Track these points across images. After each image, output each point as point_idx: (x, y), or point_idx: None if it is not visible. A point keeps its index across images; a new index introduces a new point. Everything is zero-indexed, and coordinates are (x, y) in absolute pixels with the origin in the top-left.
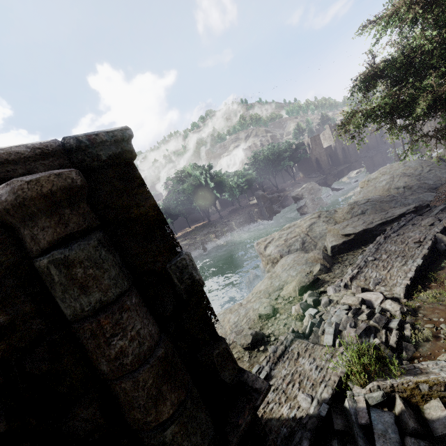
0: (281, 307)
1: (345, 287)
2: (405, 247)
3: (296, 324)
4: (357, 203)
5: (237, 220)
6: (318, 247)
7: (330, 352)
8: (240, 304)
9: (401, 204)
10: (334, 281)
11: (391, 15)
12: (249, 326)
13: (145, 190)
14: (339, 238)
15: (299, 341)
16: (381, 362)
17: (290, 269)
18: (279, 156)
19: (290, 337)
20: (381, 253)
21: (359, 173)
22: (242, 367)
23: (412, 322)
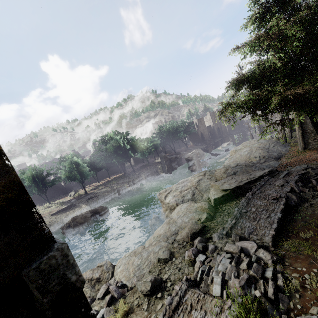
0: (177, 251)
1: (227, 235)
2: (267, 202)
3: (189, 269)
4: (230, 166)
5: (145, 173)
6: (204, 197)
7: (219, 305)
8: (143, 247)
9: (259, 168)
10: (217, 228)
11: (254, 42)
12: (150, 269)
13: (0, 162)
14: (219, 192)
15: (192, 290)
16: (263, 315)
17: (184, 216)
18: (177, 130)
19: (184, 287)
20: (251, 206)
21: (228, 145)
22: (141, 316)
23: (282, 270)
